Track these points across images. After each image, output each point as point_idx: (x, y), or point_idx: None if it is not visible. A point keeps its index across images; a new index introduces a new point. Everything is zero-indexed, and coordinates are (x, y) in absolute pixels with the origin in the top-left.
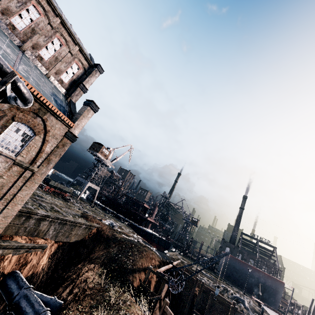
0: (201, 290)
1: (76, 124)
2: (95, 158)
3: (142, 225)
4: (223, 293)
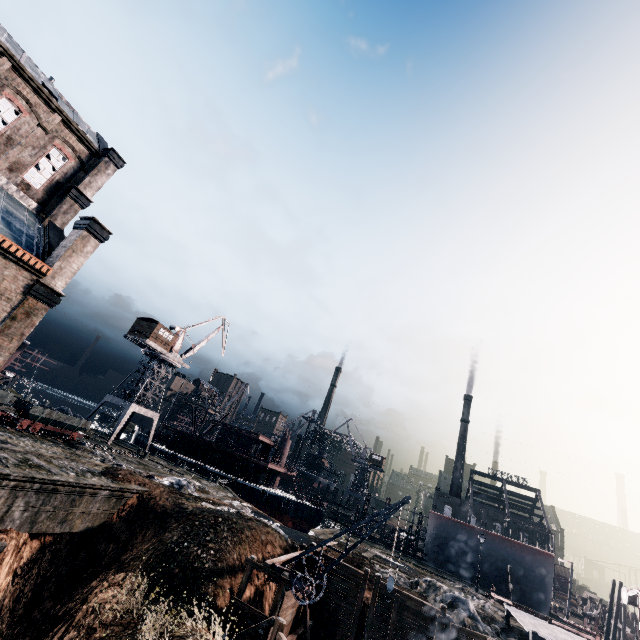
0: (375, 595)
1: (56, 267)
2: (144, 351)
3: (259, 482)
4: (426, 594)
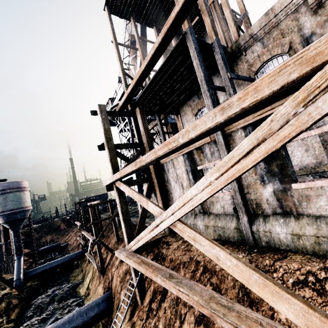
0: None
1: None
2: None
3: None
4: None
